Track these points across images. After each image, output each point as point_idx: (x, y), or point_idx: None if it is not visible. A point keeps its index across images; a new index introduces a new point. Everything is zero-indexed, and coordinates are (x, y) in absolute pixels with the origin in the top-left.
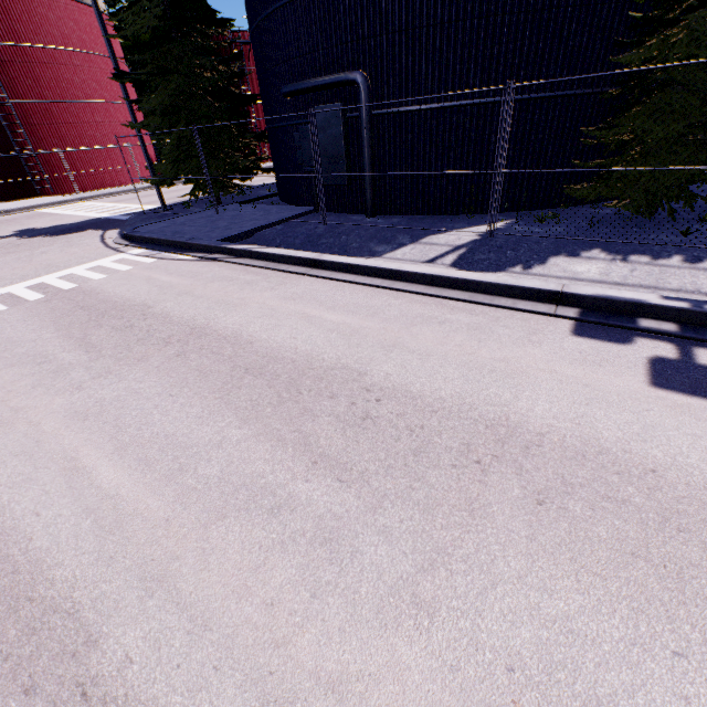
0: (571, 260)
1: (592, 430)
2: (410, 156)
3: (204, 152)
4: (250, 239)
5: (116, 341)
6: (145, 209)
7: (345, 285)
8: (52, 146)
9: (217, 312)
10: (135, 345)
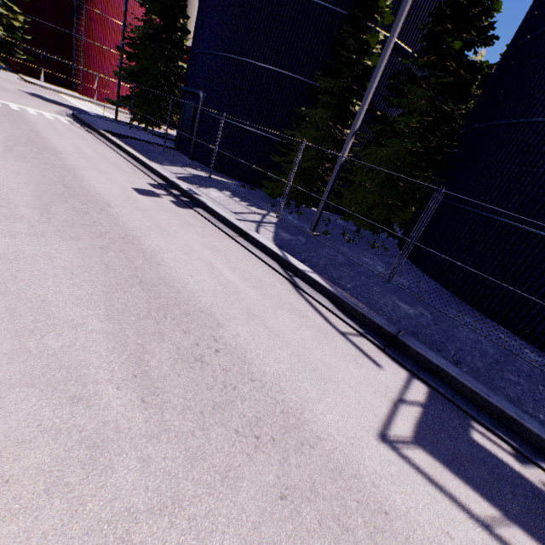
0: (216, 191)
1: (91, 178)
2: (213, 138)
3: (143, 101)
4: (124, 139)
5: (2, 120)
6: (111, 117)
7: (116, 154)
8: (95, 70)
9: (53, 134)
10: (7, 123)
